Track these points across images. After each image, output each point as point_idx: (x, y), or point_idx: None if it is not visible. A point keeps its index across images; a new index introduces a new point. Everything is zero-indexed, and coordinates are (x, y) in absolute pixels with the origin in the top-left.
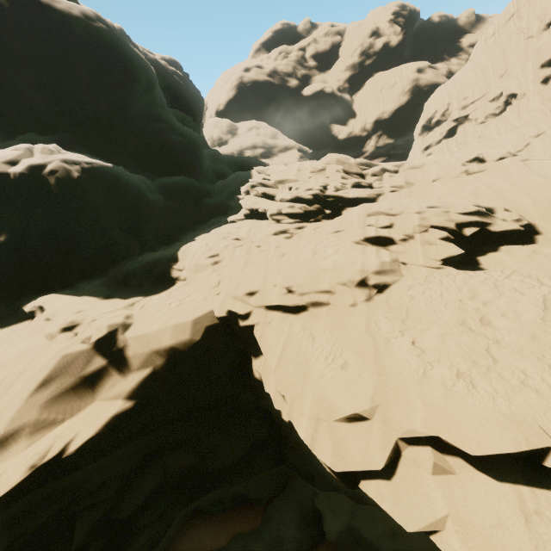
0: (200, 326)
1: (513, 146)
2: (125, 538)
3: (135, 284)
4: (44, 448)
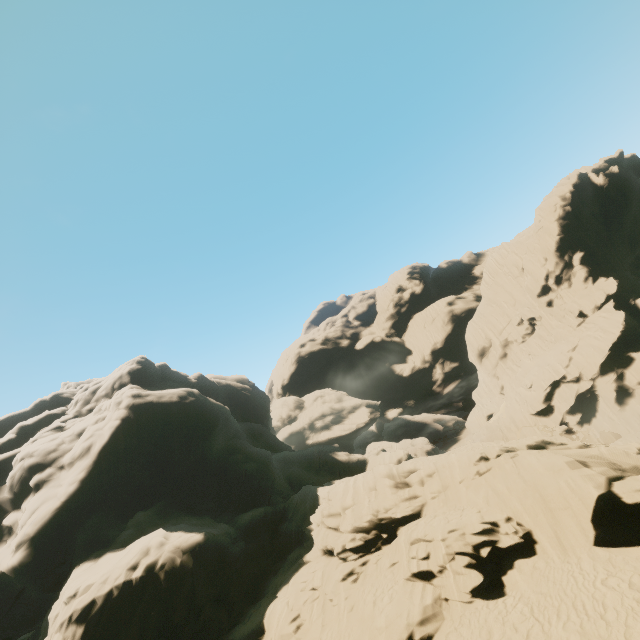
0: None
1: (559, 363)
2: None
3: None
4: None
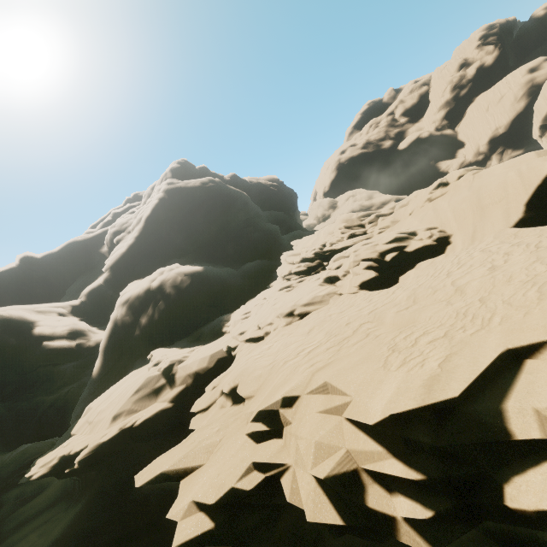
0: (214, 358)
1: None
2: (171, 501)
3: (203, 339)
4: (127, 421)
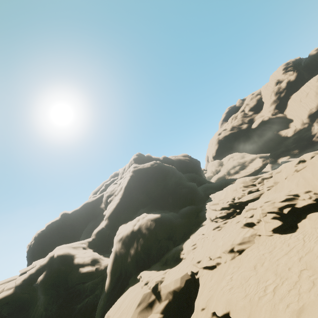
0: (183, 280)
1: None
2: None
3: (168, 263)
4: None
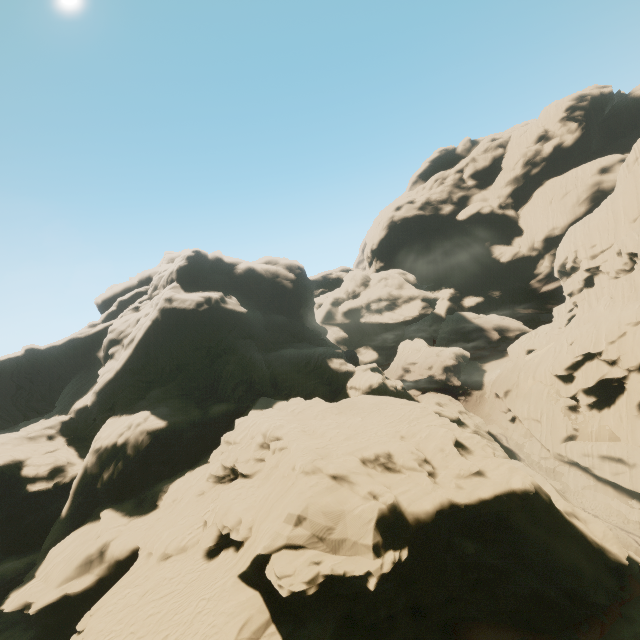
0: (131, 547)
1: (605, 335)
2: None
3: (144, 505)
4: (66, 587)
